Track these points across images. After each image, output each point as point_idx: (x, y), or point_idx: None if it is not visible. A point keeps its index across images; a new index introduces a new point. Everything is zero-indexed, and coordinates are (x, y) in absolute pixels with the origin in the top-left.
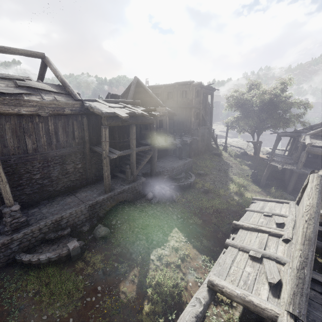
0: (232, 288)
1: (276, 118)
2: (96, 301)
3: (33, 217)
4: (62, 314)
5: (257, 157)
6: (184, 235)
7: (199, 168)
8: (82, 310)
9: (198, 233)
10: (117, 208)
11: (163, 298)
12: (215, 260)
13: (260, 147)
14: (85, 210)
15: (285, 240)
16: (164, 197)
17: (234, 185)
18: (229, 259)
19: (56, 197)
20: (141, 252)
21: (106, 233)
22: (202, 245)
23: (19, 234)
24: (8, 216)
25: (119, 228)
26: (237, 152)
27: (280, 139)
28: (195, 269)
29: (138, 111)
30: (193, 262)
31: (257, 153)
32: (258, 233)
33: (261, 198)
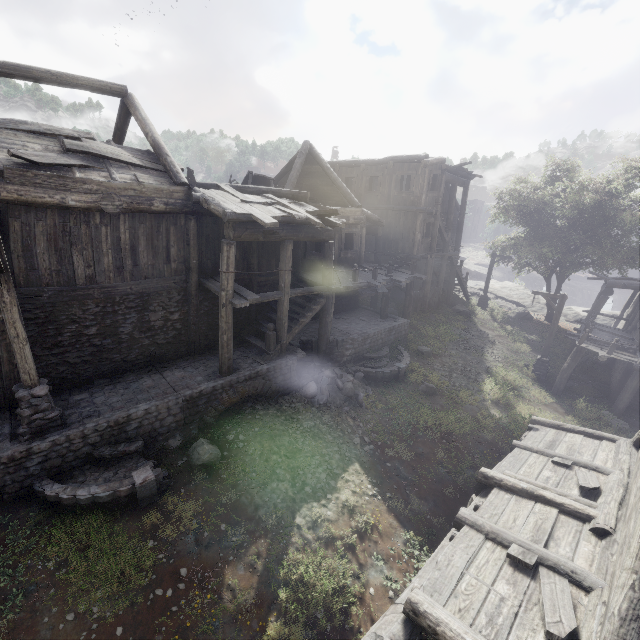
0: (459, 630)
1: (606, 246)
2: (174, 599)
3: (76, 409)
4: (103, 615)
5: (553, 329)
6: (372, 482)
7: (423, 341)
8: (143, 612)
9: (404, 481)
10: (242, 407)
11: (310, 612)
12: (432, 544)
13: (561, 308)
14: (176, 406)
15: (596, 531)
16: (340, 396)
17: (493, 385)
18: (461, 557)
19: (125, 375)
20: (277, 507)
21: (213, 459)
22: (408, 507)
23: (43, 443)
24: (25, 405)
25: (241, 450)
26: (509, 313)
27: (611, 292)
28: (387, 559)
29: (299, 215)
30: (384, 544)
31: (553, 320)
32: (535, 503)
33: (552, 422)
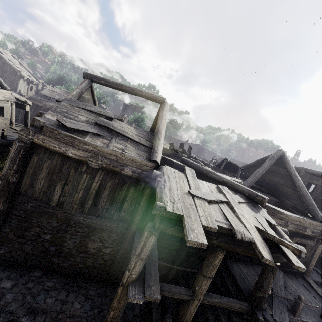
0: None
1: None
2: None
3: None
4: None
5: None
6: None
7: None
8: None
9: None
10: None
11: None
12: None
13: None
14: None
15: None
16: None
17: None
18: None
19: (52, 276)
20: None
21: None
22: None
23: None
24: None
25: None
26: None
27: None
28: None
29: (243, 233)
30: None
31: None
32: None
33: None
